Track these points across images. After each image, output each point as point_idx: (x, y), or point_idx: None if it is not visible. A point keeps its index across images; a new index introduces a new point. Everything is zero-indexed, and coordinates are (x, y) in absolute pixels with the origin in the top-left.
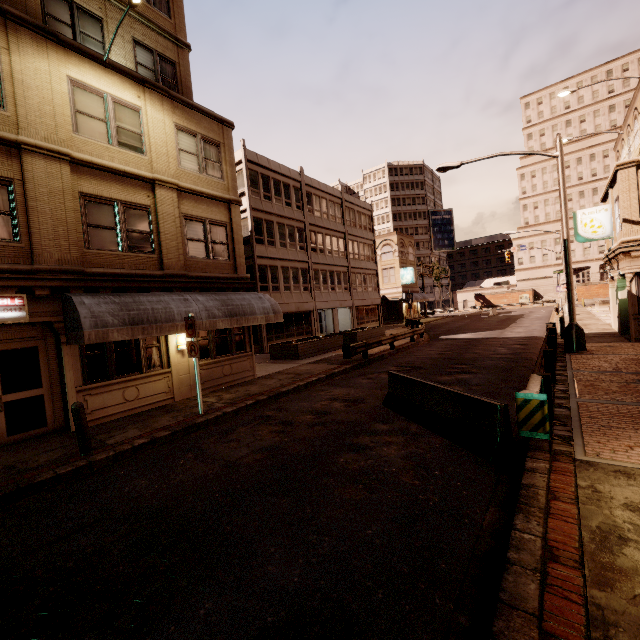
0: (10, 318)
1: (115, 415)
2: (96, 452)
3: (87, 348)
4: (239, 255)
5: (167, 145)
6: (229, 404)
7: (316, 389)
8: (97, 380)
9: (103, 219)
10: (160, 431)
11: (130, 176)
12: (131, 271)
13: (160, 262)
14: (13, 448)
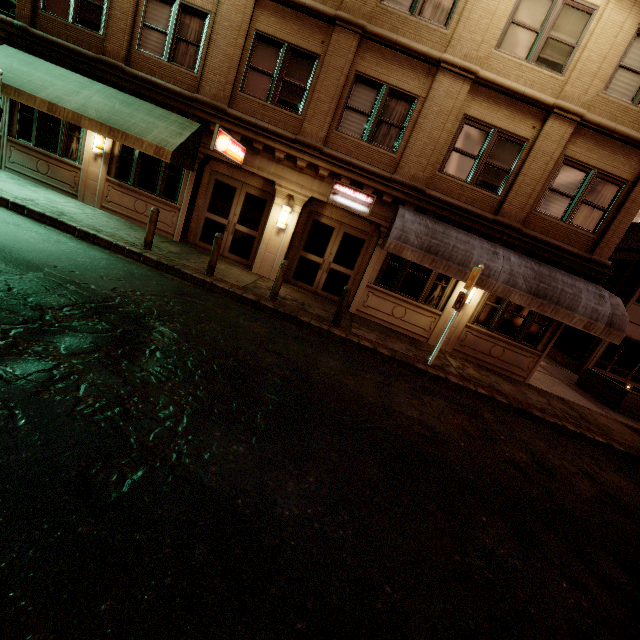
0: (359, 210)
1: (379, 320)
2: (339, 328)
3: (391, 257)
4: (614, 231)
5: (604, 60)
6: (461, 377)
7: (584, 448)
8: (383, 286)
9: (470, 146)
10: (385, 349)
11: (526, 100)
12: (463, 205)
13: (499, 206)
14: (318, 298)
